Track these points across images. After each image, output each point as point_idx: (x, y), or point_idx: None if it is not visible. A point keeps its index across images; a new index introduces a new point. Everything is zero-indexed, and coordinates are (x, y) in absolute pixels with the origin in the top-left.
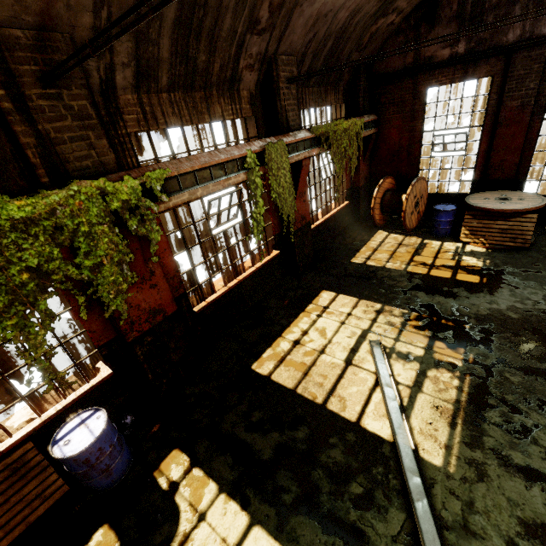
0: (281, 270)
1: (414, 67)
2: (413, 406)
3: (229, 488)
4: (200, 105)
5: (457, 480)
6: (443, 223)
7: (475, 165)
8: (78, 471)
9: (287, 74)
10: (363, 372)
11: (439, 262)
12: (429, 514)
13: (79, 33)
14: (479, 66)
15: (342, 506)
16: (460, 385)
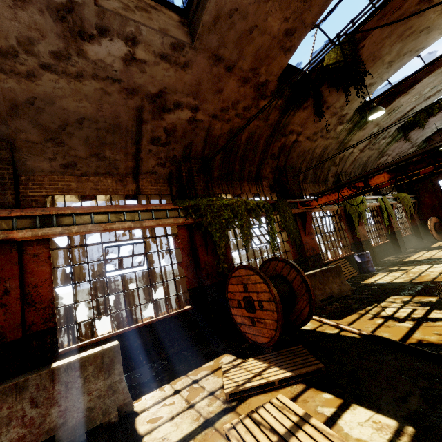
0: (392, 250)
1: (427, 175)
2: None
3: (419, 265)
4: None
5: None
6: None
7: None
8: (366, 260)
9: None
10: None
11: None
12: None
13: (348, 173)
14: None
15: None
16: None
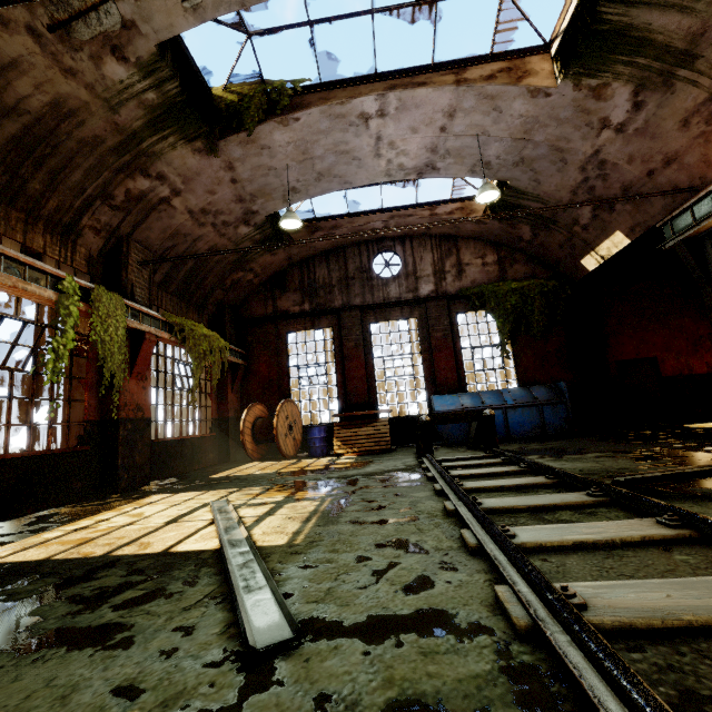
0: (87, 482)
1: (274, 316)
2: (259, 523)
3: None
4: (14, 222)
5: (303, 545)
6: (317, 441)
7: (338, 395)
8: None
9: (141, 259)
10: (192, 522)
11: (314, 464)
12: (254, 565)
13: None
14: (322, 320)
15: (90, 616)
16: (320, 503)
